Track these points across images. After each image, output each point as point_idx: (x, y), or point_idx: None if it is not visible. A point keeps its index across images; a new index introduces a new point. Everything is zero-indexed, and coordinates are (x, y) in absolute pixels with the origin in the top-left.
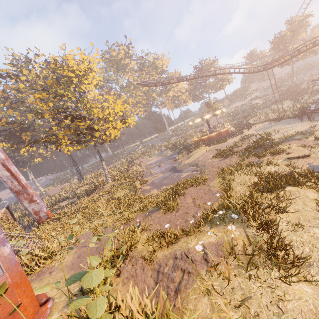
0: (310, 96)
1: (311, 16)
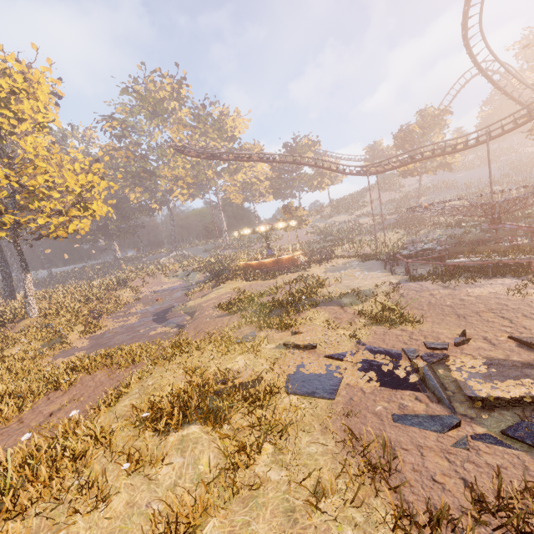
0: (429, 231)
1: (450, 113)
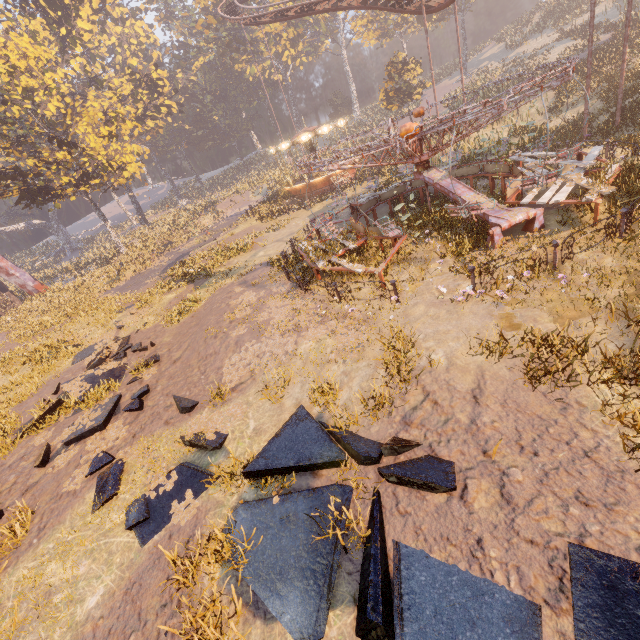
0: (579, 99)
1: None
